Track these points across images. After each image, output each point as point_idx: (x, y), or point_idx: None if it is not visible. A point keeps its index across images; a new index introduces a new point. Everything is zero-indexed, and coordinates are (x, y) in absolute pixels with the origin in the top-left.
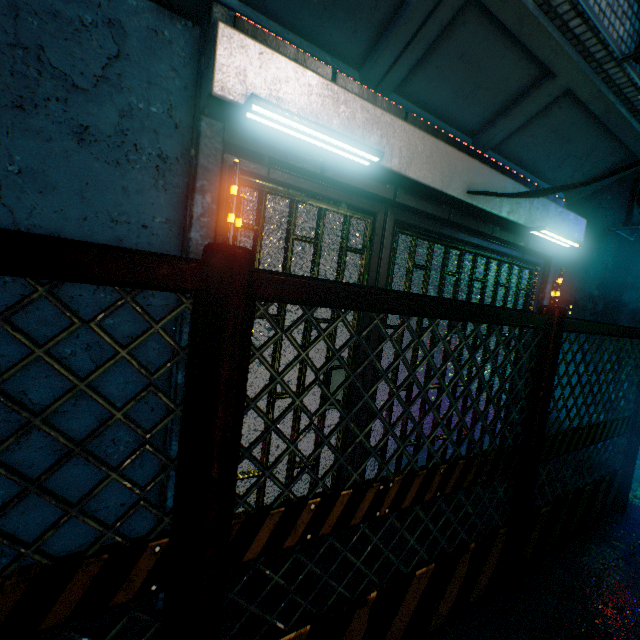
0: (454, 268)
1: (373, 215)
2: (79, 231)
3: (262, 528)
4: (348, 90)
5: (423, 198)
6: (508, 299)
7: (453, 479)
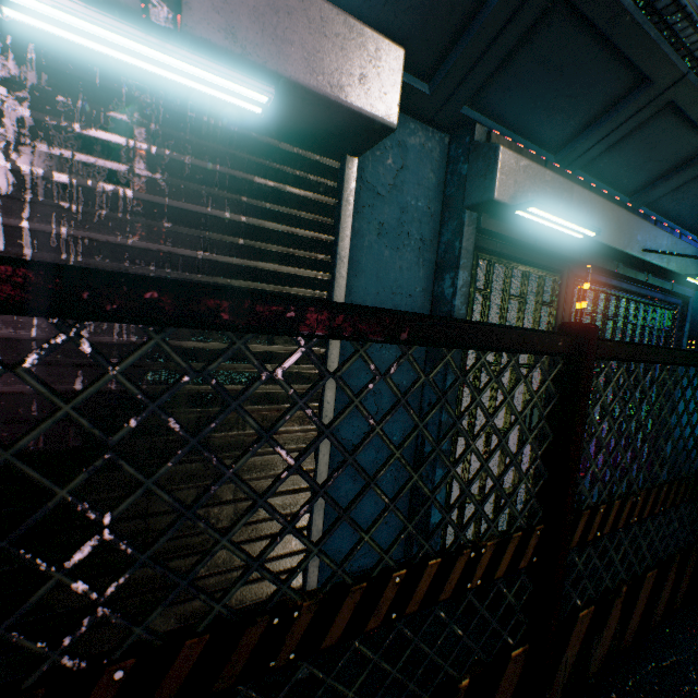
0: (610, 313)
1: (559, 273)
2: (374, 303)
3: (578, 524)
4: (568, 180)
5: (599, 255)
6: (645, 338)
7: (670, 497)
